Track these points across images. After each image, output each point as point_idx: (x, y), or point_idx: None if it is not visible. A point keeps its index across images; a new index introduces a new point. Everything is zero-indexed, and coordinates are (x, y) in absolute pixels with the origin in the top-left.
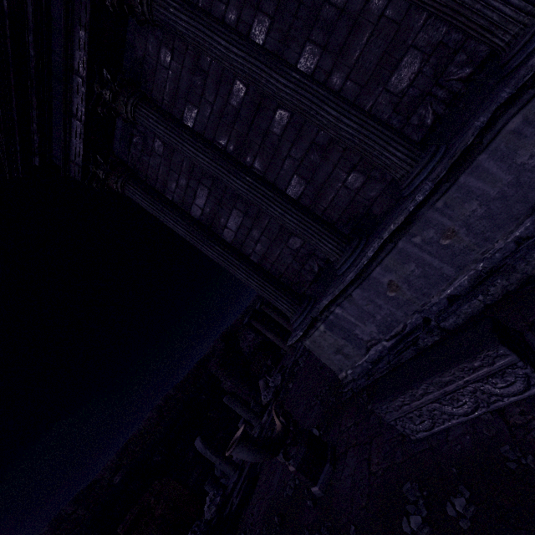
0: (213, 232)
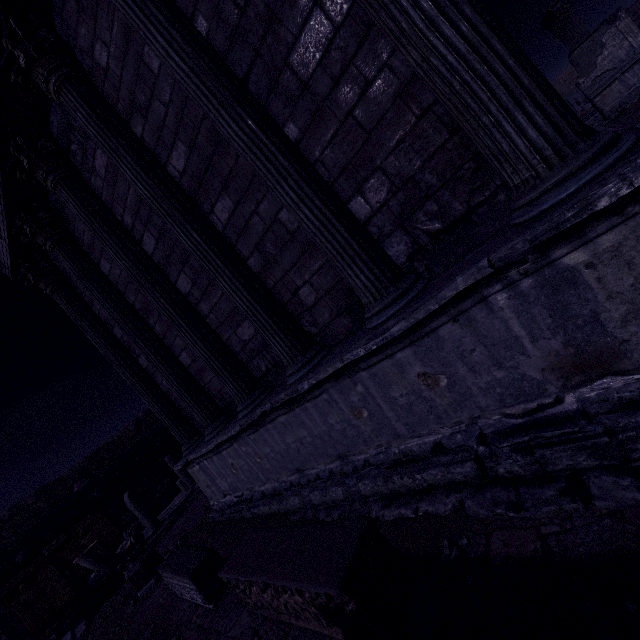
0: (129, 357)
